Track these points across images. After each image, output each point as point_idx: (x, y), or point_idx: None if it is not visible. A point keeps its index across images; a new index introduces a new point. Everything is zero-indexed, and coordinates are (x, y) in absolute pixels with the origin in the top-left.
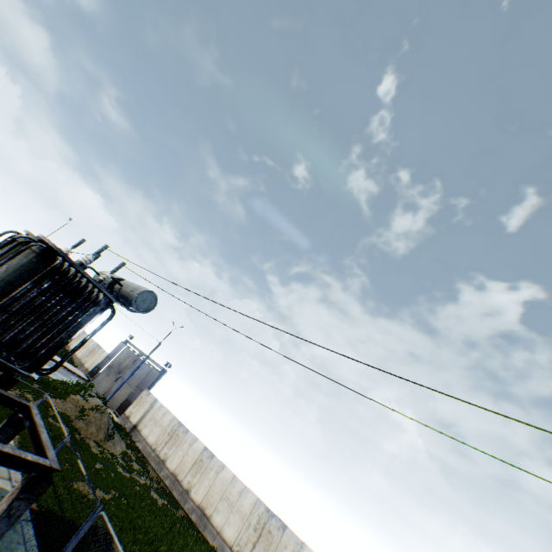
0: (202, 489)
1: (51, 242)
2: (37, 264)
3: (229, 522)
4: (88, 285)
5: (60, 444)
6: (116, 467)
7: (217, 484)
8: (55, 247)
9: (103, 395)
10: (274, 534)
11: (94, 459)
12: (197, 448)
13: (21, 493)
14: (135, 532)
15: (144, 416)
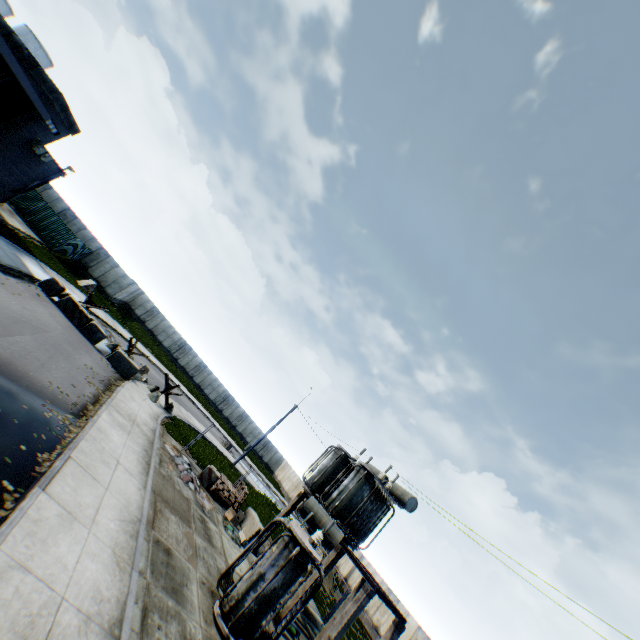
0: None
1: (370, 470)
2: (364, 483)
3: None
4: (384, 494)
5: (345, 592)
6: None
7: None
8: (372, 473)
9: None
10: None
11: None
12: (410, 623)
13: (396, 628)
14: None
15: (352, 569)
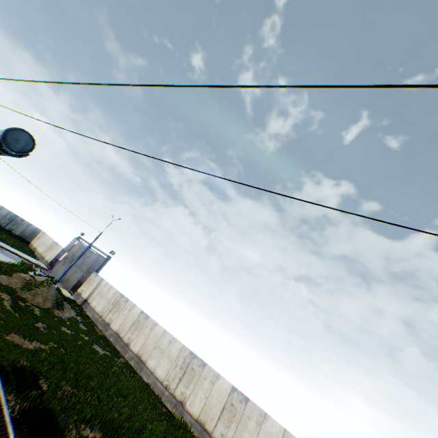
0: (139, 342)
1: None
2: None
3: (161, 364)
4: None
5: None
6: (60, 327)
7: (151, 338)
8: None
9: (61, 279)
10: (196, 370)
11: (36, 320)
12: (135, 313)
13: None
14: (66, 372)
15: (93, 292)
